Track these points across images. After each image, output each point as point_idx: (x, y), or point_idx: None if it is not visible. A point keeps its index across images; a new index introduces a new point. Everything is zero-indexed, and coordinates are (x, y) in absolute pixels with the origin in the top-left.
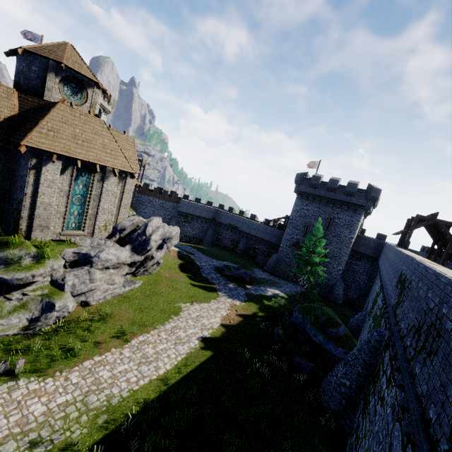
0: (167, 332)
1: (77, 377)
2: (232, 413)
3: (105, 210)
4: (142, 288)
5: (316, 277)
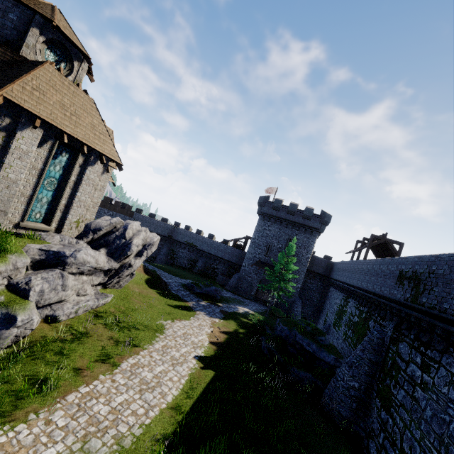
0: (158, 353)
1: (63, 418)
2: (261, 436)
3: (81, 202)
4: (115, 303)
5: (285, 292)
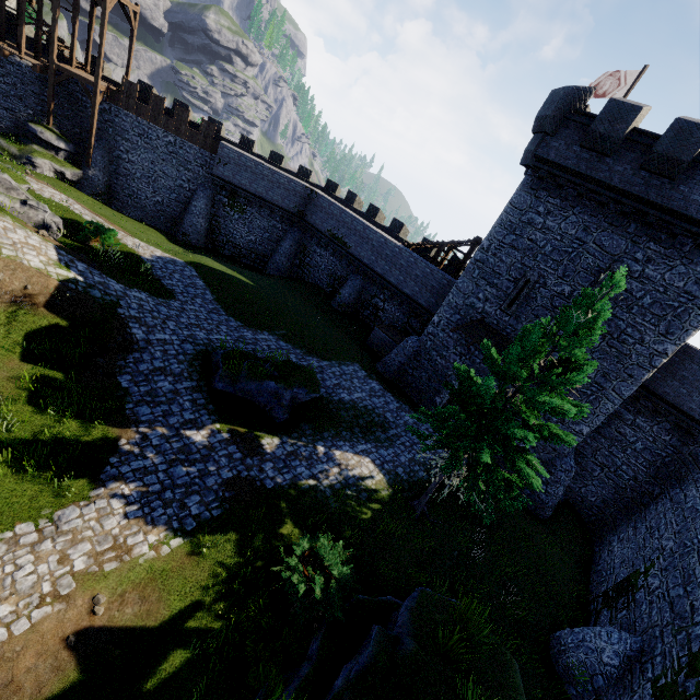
0: None
1: None
2: None
3: None
4: None
5: (496, 479)
